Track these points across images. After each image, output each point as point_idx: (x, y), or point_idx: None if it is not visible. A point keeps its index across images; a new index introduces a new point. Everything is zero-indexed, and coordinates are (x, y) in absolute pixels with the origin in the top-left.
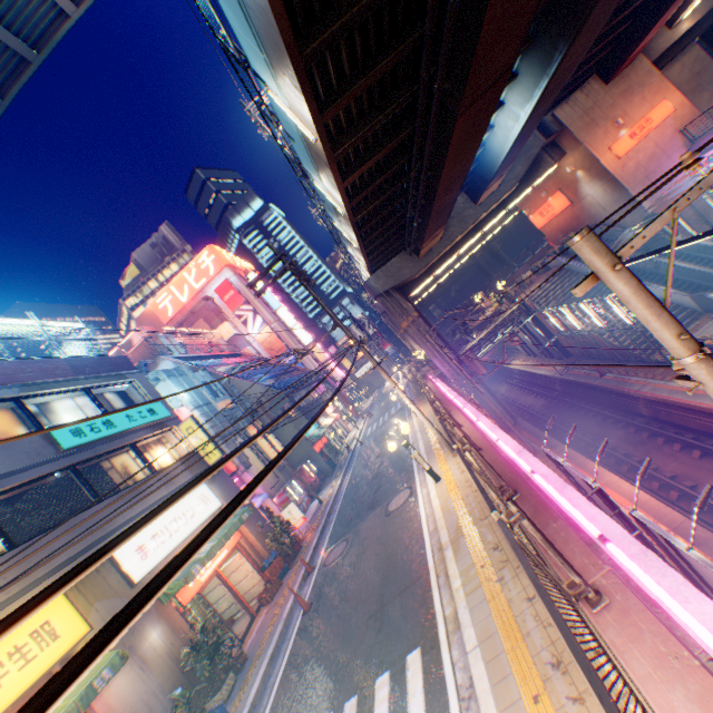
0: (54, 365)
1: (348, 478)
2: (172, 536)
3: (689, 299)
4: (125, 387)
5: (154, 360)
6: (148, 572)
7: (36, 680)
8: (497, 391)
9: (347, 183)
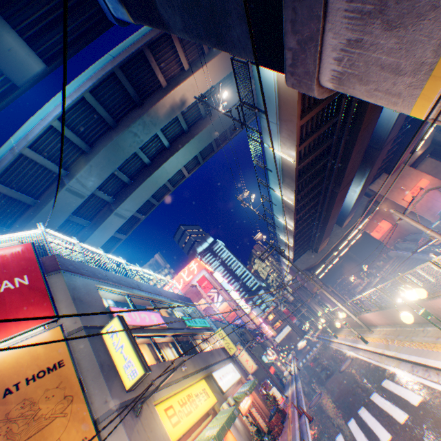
0: (174, 294)
1: (299, 382)
2: (228, 379)
3: None
4: (190, 311)
5: None
6: (226, 389)
7: (209, 407)
8: None
9: (296, 217)
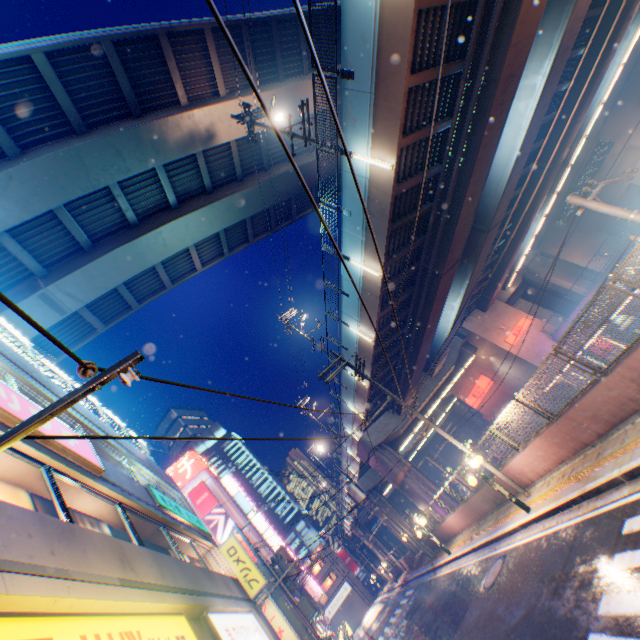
0: (139, 451)
1: None
2: None
3: None
4: None
5: None
6: None
7: None
8: None
9: (380, 314)
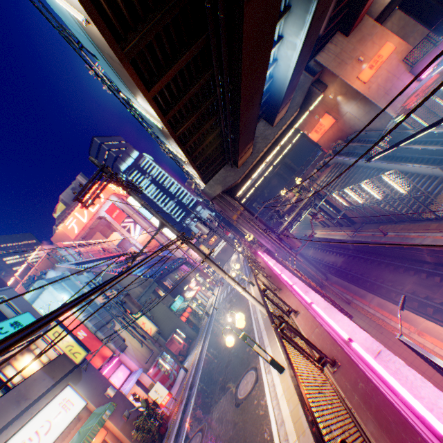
0: None
1: (206, 344)
2: None
3: (439, 169)
4: None
5: (52, 268)
6: None
7: None
8: (307, 254)
9: (153, 91)
